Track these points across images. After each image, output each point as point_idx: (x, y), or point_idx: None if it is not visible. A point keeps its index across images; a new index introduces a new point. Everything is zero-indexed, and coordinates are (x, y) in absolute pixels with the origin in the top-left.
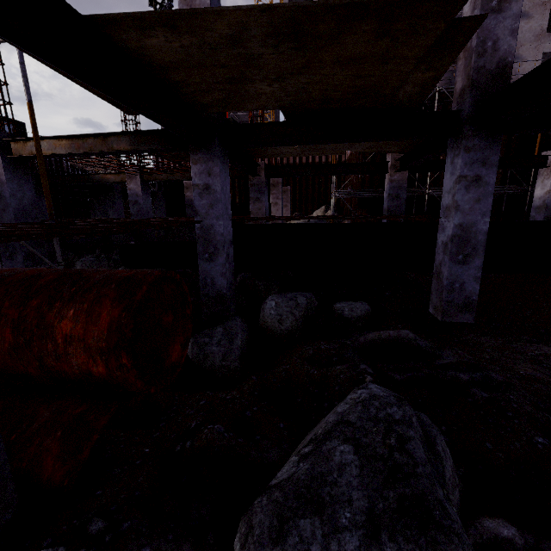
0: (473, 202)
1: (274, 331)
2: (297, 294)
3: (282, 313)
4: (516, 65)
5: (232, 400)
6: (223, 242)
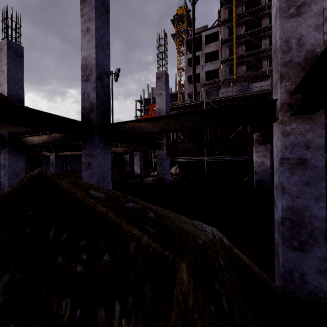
0: (89, 177)
1: None
2: None
3: None
4: None
5: None
6: None
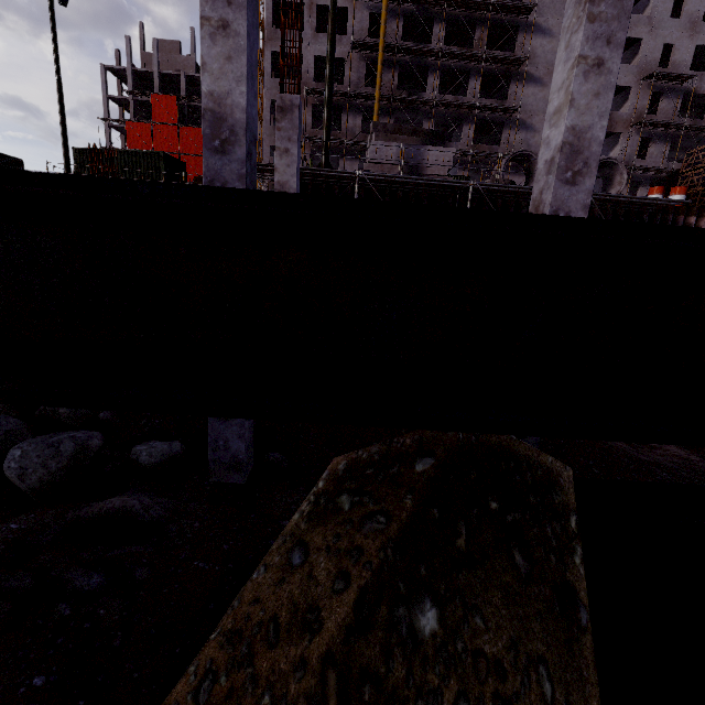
0: None
1: (20, 487)
2: (71, 436)
3: (29, 466)
4: (529, 136)
5: None
6: None
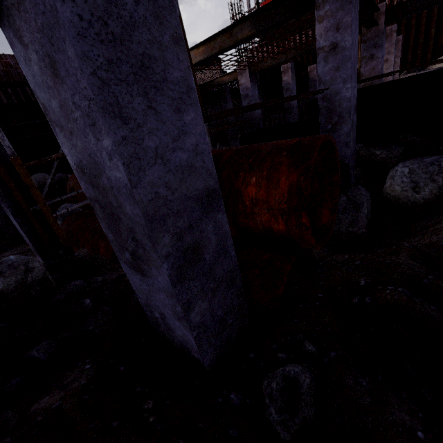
0: None
1: (403, 200)
2: (438, 157)
3: (418, 181)
4: None
5: (395, 265)
6: (349, 108)
